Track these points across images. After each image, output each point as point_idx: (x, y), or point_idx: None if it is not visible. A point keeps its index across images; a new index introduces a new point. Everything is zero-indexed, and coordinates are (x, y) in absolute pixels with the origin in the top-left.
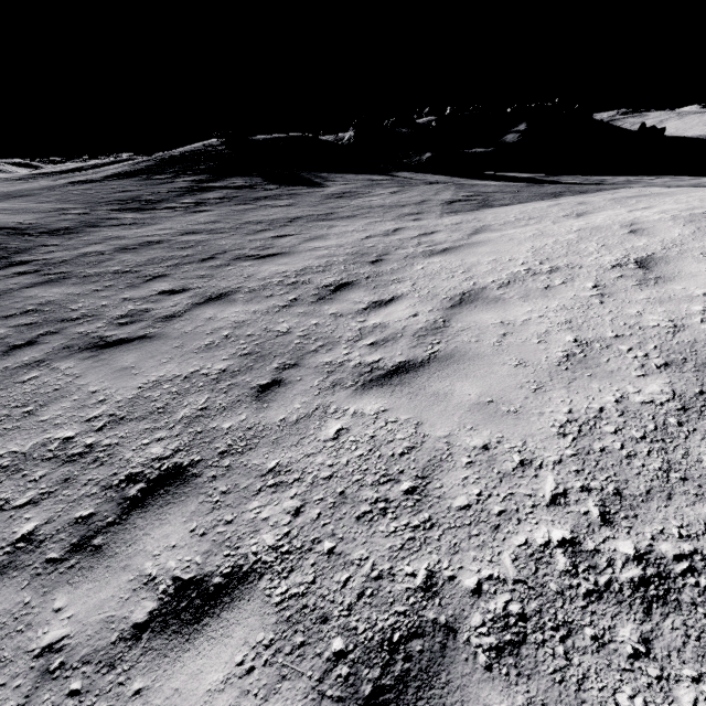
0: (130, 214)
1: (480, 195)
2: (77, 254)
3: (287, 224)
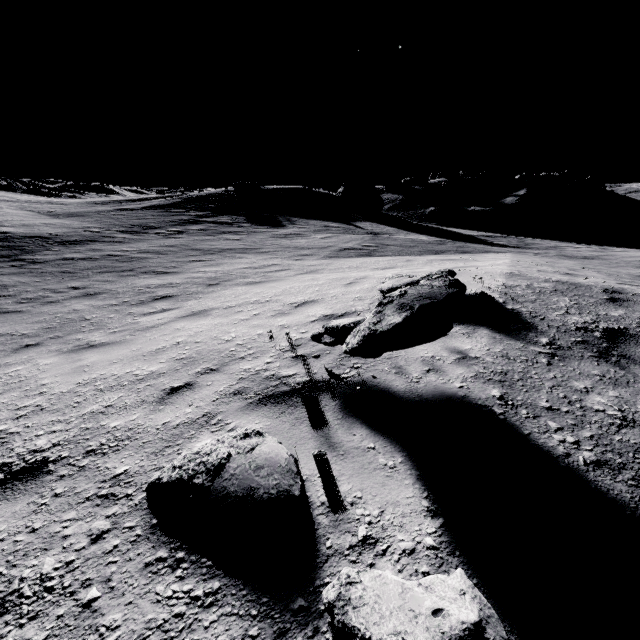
0: (126, 235)
1: (376, 246)
2: (59, 258)
3: (215, 253)
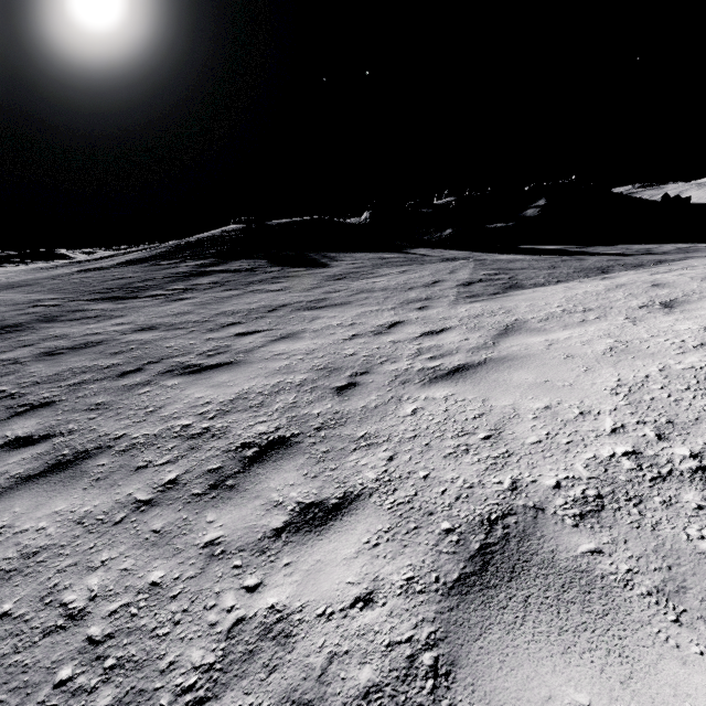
0: (104, 304)
1: (505, 273)
2: None
3: (265, 315)
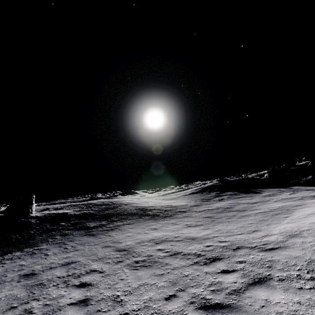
0: (206, 202)
1: None
2: (203, 209)
3: (253, 203)
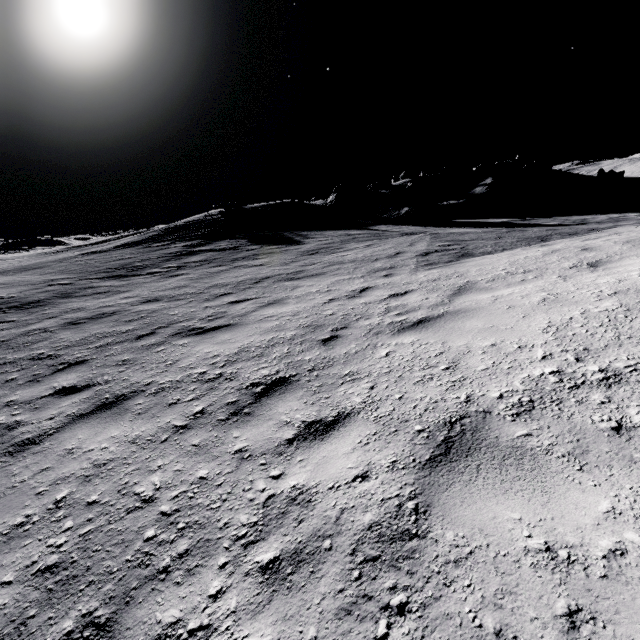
0: (110, 282)
1: (458, 244)
2: (21, 332)
3: (252, 286)
